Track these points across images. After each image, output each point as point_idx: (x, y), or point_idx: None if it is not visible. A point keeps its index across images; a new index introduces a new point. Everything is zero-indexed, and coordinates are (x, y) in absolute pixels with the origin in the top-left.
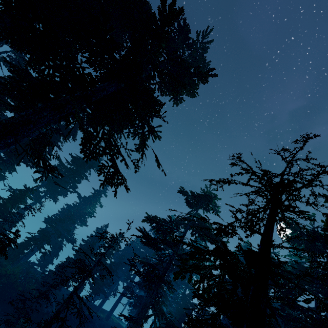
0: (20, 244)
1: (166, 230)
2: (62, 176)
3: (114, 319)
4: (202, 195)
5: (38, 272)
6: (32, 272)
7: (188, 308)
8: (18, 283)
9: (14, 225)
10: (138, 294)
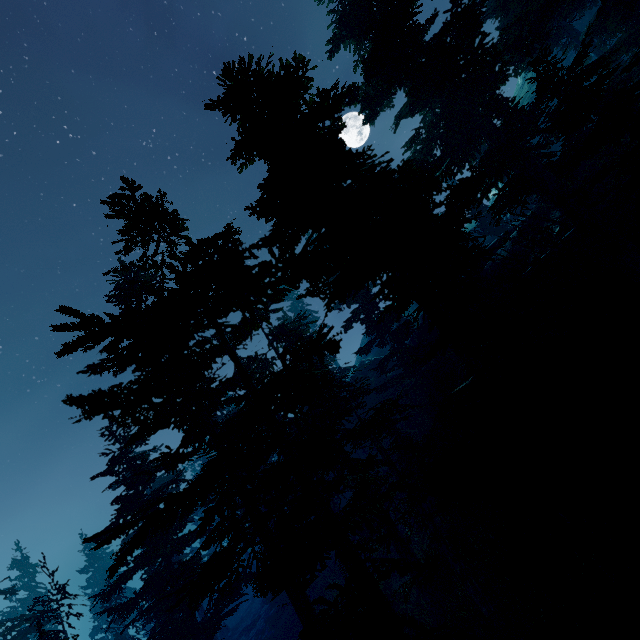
0: None
1: None
2: None
3: None
4: None
5: None
6: None
7: None
8: None
9: None
10: None
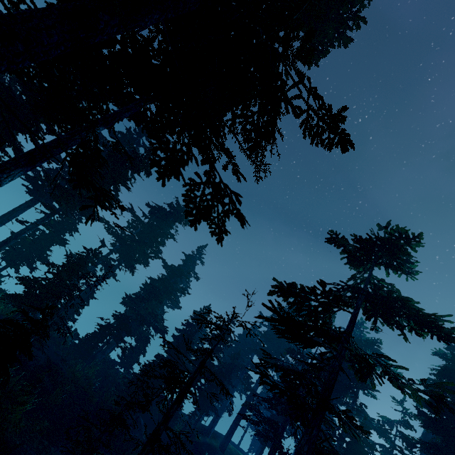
0: (92, 335)
1: (315, 309)
2: (123, 209)
3: (232, 449)
4: (382, 239)
5: (121, 375)
6: (111, 375)
7: (364, 451)
8: (92, 392)
9: (71, 304)
10: (268, 419)
